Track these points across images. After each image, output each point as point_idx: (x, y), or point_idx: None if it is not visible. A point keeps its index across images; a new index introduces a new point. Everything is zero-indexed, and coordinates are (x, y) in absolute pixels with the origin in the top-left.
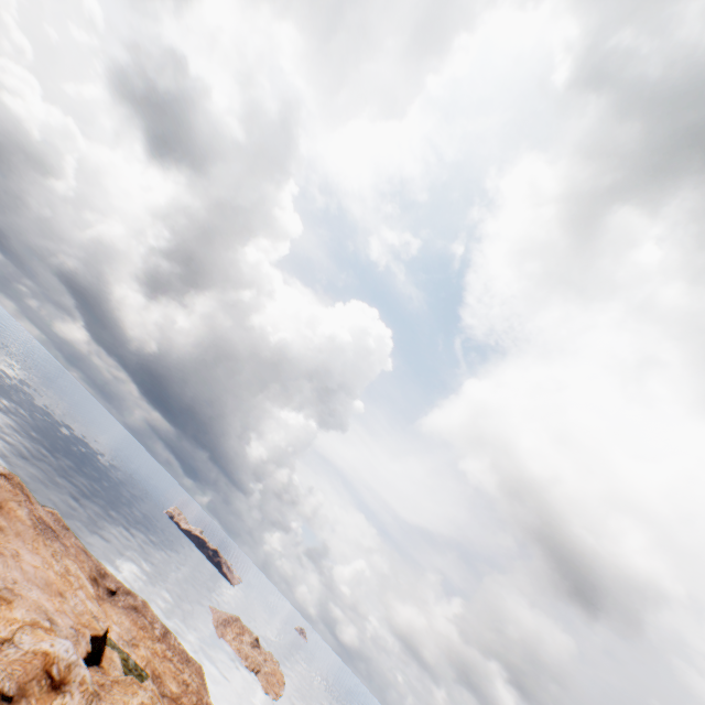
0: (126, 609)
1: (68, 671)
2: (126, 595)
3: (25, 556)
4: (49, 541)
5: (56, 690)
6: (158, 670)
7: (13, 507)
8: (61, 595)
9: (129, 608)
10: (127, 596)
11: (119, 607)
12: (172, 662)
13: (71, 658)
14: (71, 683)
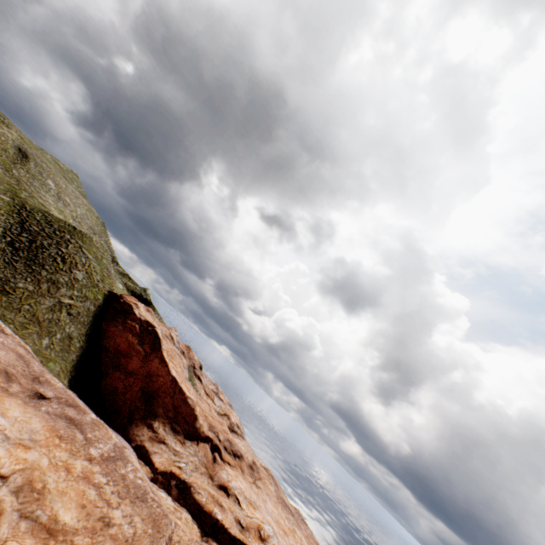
0: None
1: (268, 537)
2: None
3: (269, 504)
4: (285, 510)
5: (261, 540)
6: None
7: (267, 482)
8: (284, 532)
9: None
10: None
11: None
12: None
13: (270, 532)
14: (268, 542)
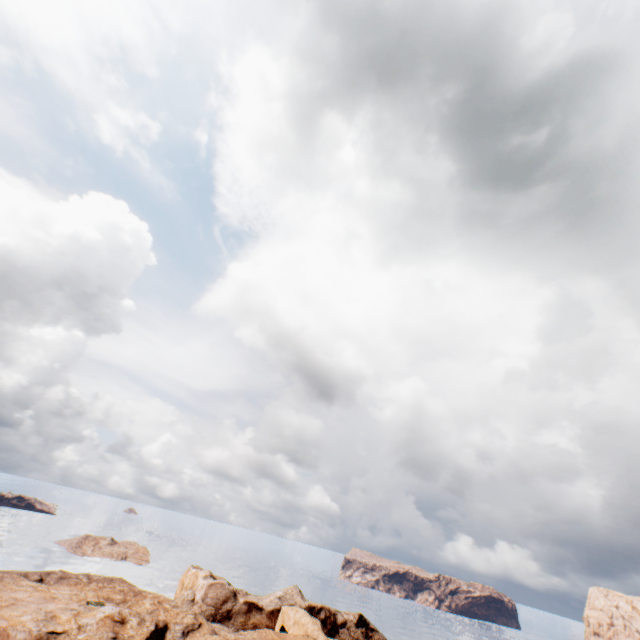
0: (58, 583)
1: (121, 614)
2: (49, 576)
3: (19, 596)
4: (5, 581)
5: (124, 623)
6: (105, 596)
7: None
8: (55, 598)
9: (59, 581)
10: (51, 576)
11: (54, 584)
12: (106, 587)
13: (117, 610)
14: (127, 617)
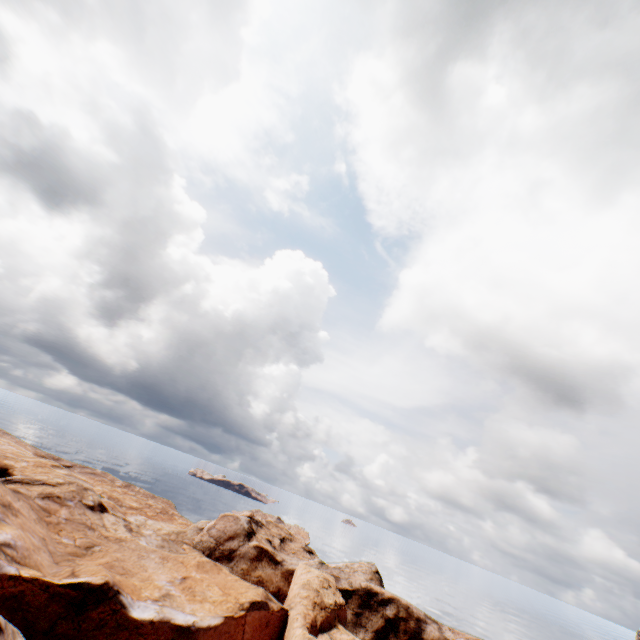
0: (82, 473)
1: None
2: (83, 468)
3: None
4: None
5: None
6: (115, 496)
7: None
8: None
9: (86, 473)
10: (84, 468)
11: (75, 472)
12: (134, 496)
13: None
14: None
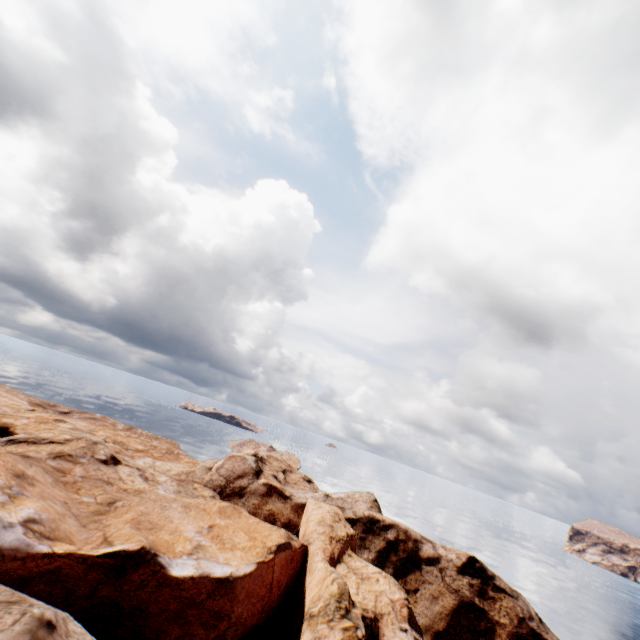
0: (82, 419)
1: None
2: (81, 414)
3: None
4: None
5: None
6: (120, 440)
7: None
8: None
9: (86, 419)
10: (83, 414)
11: (74, 418)
12: (138, 439)
13: None
14: None
